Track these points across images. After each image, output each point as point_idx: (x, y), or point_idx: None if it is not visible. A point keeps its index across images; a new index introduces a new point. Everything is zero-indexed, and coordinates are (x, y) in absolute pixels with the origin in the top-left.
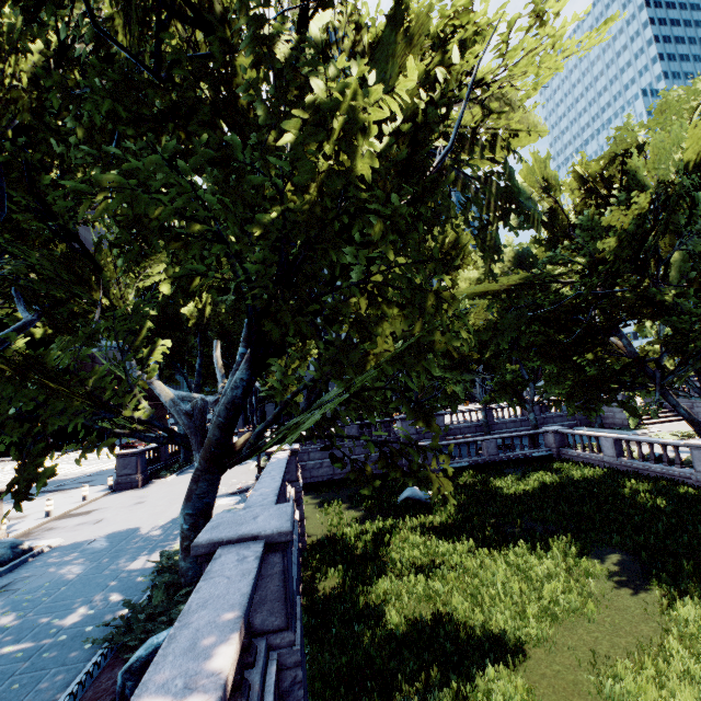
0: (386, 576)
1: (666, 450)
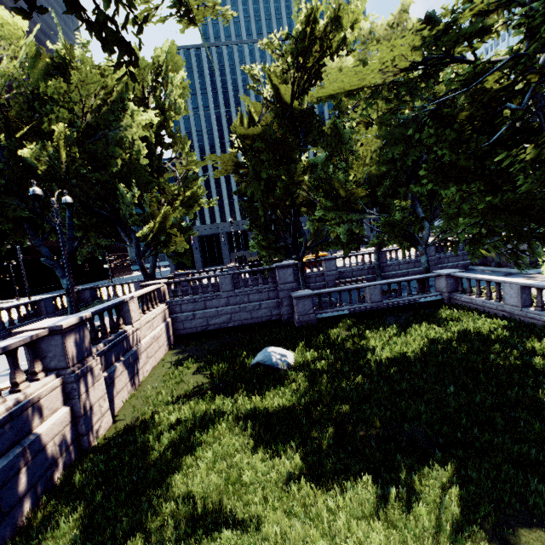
0: (130, 543)
1: None
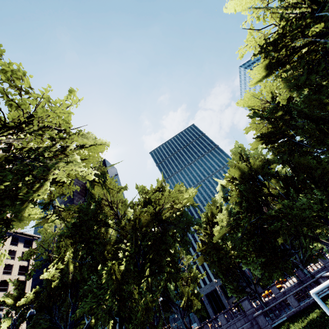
0: None
1: None
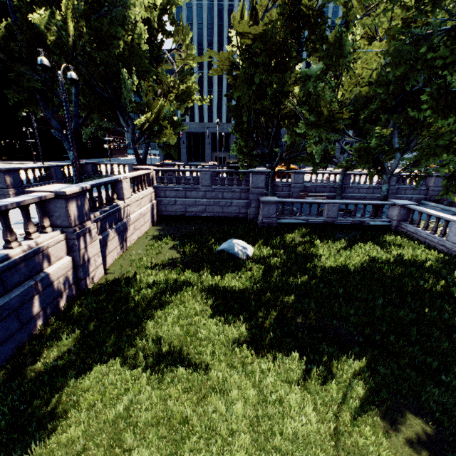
0: (111, 361)
1: None
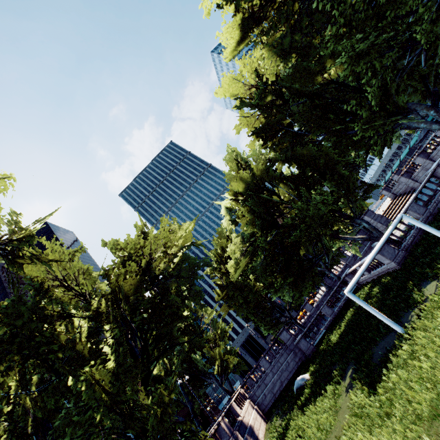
0: None
1: (373, 260)
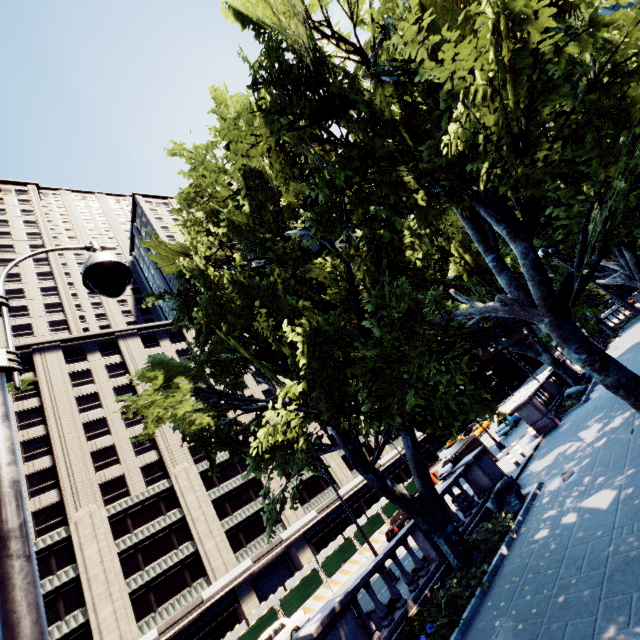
0: None
1: None
